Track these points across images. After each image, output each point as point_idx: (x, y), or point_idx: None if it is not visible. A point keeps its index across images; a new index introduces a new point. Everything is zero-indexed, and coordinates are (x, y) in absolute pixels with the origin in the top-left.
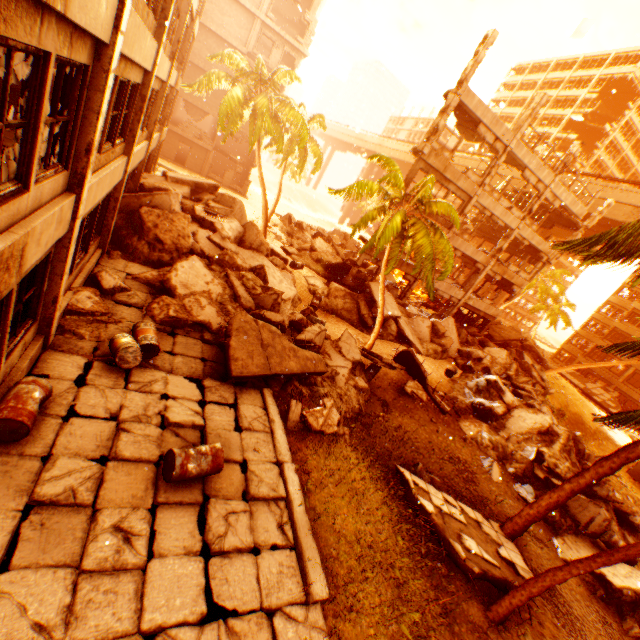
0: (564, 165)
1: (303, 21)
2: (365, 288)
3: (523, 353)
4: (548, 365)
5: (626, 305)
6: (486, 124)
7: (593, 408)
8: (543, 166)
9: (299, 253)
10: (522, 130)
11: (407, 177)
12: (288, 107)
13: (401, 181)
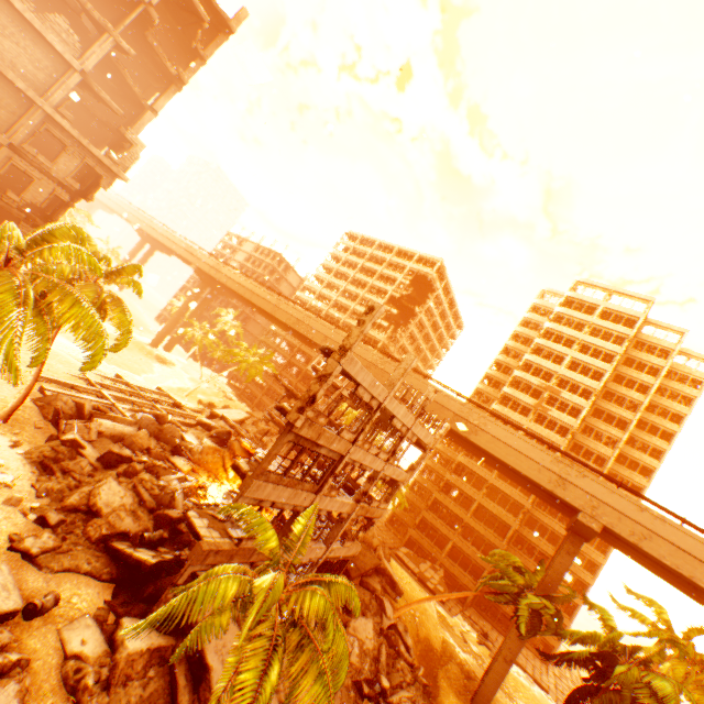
0: (423, 409)
1: (124, 131)
2: (190, 628)
3: (384, 600)
4: (401, 588)
5: (439, 469)
6: (366, 386)
7: (431, 604)
8: (408, 413)
9: (59, 539)
10: (396, 387)
11: (271, 453)
12: (69, 299)
13: (282, 582)
